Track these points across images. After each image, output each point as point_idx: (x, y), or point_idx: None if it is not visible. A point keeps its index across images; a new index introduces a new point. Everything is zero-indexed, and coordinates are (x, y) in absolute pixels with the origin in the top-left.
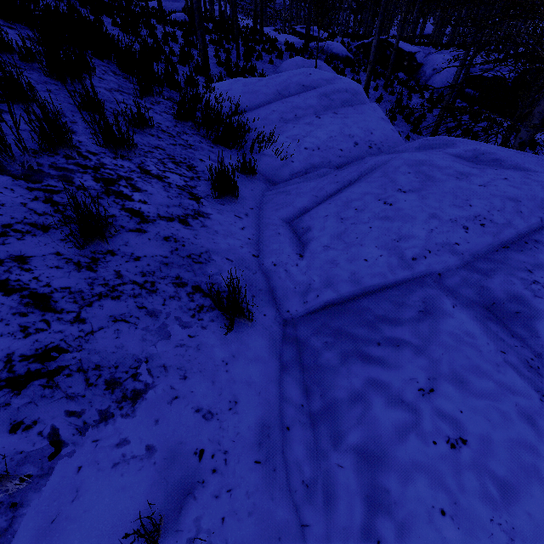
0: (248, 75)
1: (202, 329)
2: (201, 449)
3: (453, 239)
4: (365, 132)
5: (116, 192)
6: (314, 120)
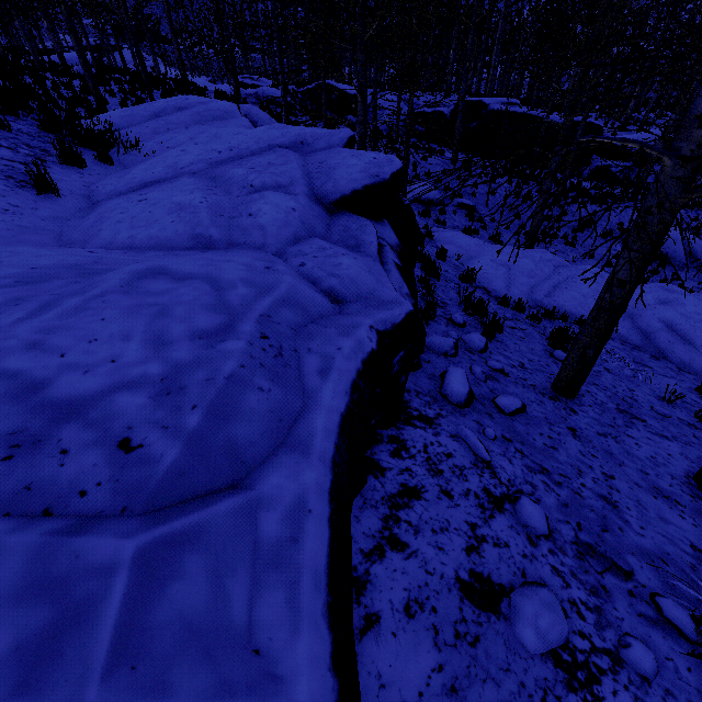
0: None
1: (23, 191)
2: (7, 210)
3: (209, 157)
4: None
5: None
6: (183, 130)
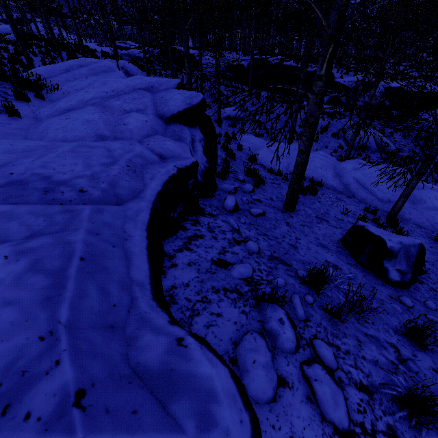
0: None
1: (1, 115)
2: None
3: (101, 95)
4: None
5: None
6: (84, 79)
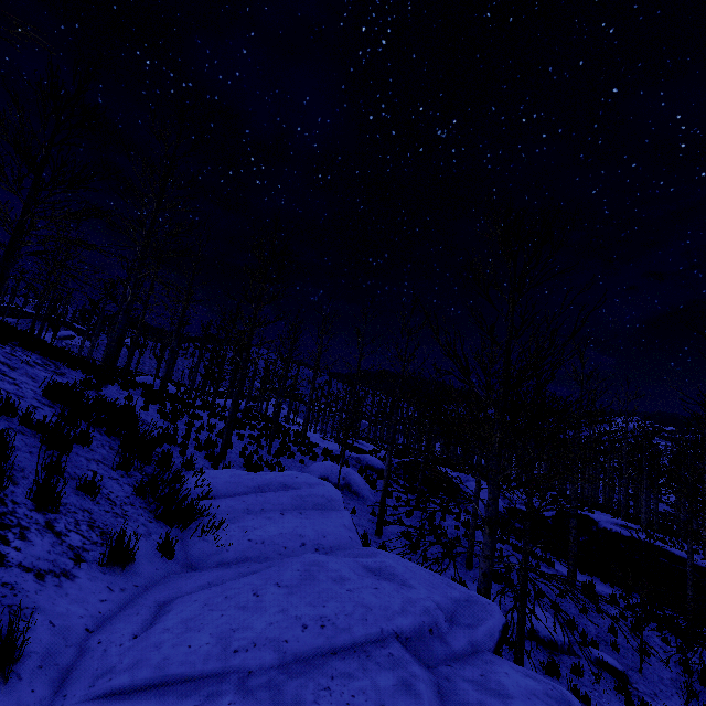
0: (269, 468)
1: None
2: None
3: (286, 635)
4: (318, 534)
5: (0, 535)
6: (277, 515)
